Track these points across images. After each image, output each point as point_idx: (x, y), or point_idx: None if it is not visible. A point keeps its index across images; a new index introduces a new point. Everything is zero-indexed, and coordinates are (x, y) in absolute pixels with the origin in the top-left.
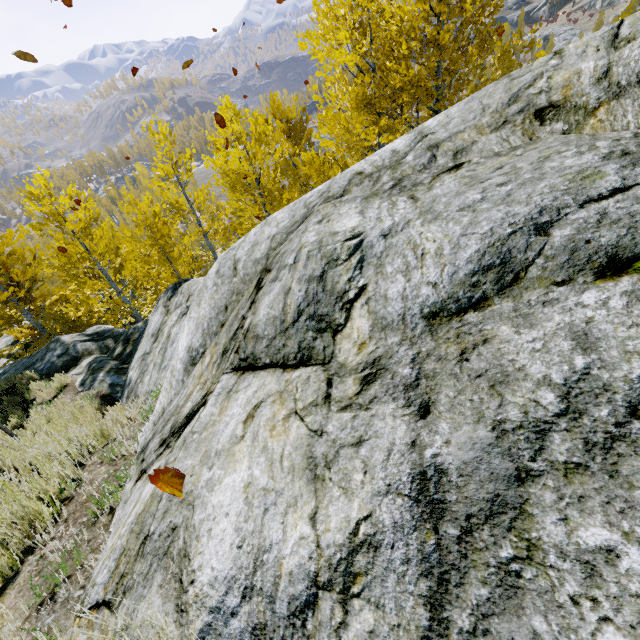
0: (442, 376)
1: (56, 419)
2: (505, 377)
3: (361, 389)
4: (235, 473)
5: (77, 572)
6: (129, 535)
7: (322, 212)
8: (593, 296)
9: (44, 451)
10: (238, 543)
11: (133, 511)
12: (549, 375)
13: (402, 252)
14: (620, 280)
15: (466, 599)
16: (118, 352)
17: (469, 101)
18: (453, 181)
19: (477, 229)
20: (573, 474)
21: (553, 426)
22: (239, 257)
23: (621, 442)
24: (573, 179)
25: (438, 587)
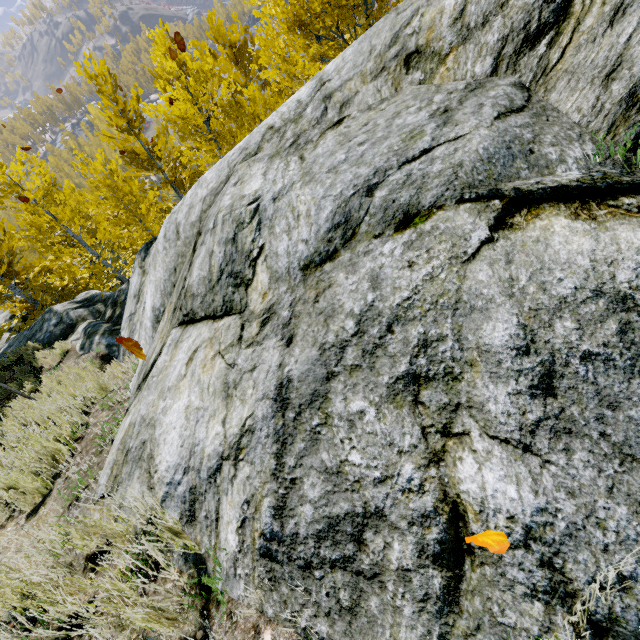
0: (303, 315)
1: (64, 381)
2: (333, 312)
3: (260, 330)
4: (180, 401)
5: (90, 482)
6: (117, 452)
7: (239, 173)
8: (389, 247)
9: (55, 406)
10: (181, 444)
11: (120, 437)
12: (353, 309)
13: (285, 214)
14: (405, 233)
15: (294, 451)
16: (109, 315)
17: (362, 40)
18: (332, 139)
19: (333, 191)
20: (354, 372)
21: (349, 343)
22: (179, 221)
23: (380, 349)
24: (405, 139)
25: (281, 447)
